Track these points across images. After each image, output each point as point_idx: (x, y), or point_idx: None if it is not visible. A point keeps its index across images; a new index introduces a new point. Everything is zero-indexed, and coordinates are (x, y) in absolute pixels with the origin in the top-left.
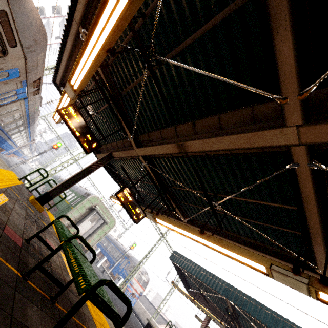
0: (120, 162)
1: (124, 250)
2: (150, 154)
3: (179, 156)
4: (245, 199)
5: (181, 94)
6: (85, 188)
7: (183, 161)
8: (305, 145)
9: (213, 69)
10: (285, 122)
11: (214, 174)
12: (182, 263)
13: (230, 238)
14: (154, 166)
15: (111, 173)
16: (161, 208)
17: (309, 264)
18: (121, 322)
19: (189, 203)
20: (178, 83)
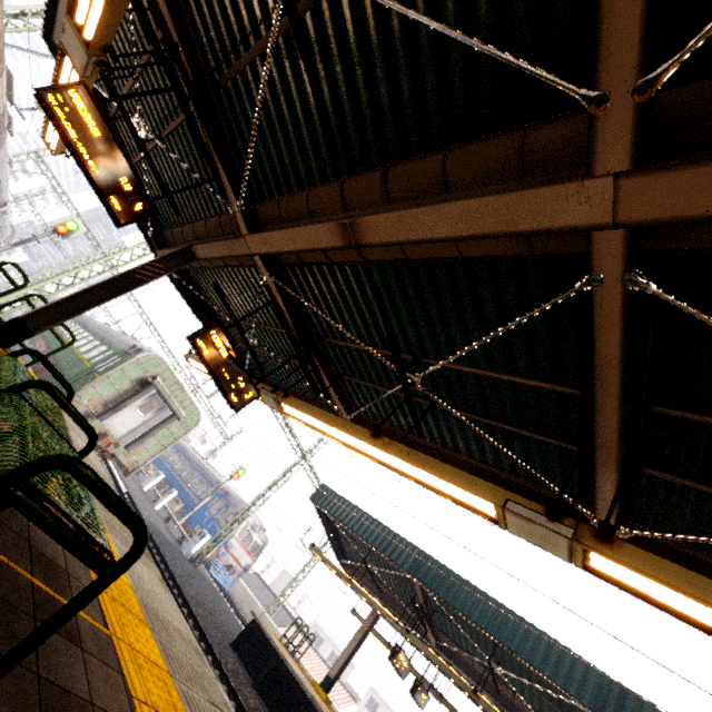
0: (213, 276)
1: (219, 481)
2: (279, 250)
3: (346, 261)
4: (478, 371)
5: (363, 90)
6: (134, 338)
7: (355, 276)
8: (625, 228)
9: (447, 19)
10: (592, 166)
11: (420, 310)
12: (335, 510)
13: (437, 457)
14: (289, 287)
15: (192, 302)
16: (300, 391)
17: (581, 511)
18: (112, 568)
19: (361, 379)
20: (358, 60)
